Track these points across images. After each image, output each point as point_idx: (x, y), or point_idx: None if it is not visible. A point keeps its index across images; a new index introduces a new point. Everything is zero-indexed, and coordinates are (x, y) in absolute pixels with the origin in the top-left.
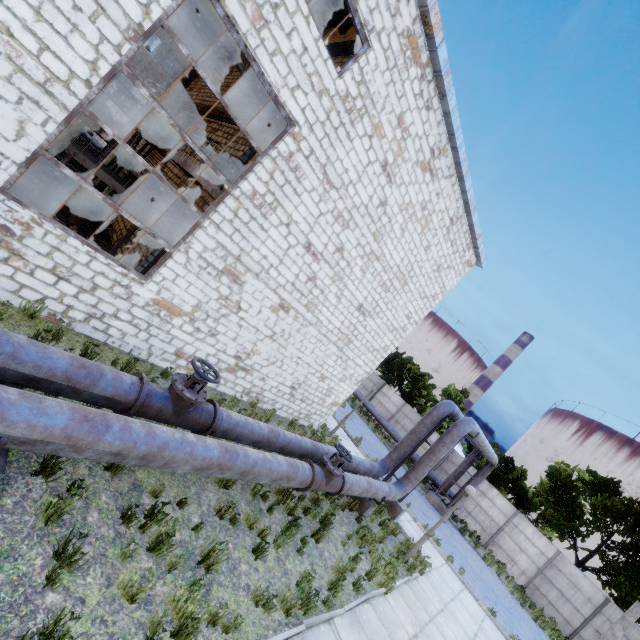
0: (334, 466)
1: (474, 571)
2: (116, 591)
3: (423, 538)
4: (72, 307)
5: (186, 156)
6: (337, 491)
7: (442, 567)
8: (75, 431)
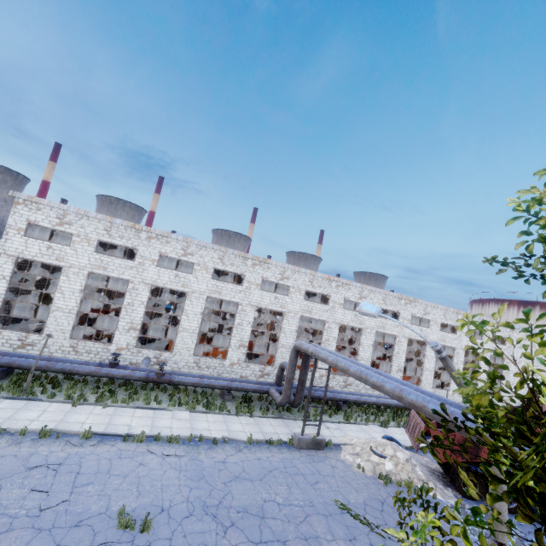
0: None
1: None
2: None
3: None
4: None
5: None
6: None
7: None
8: None
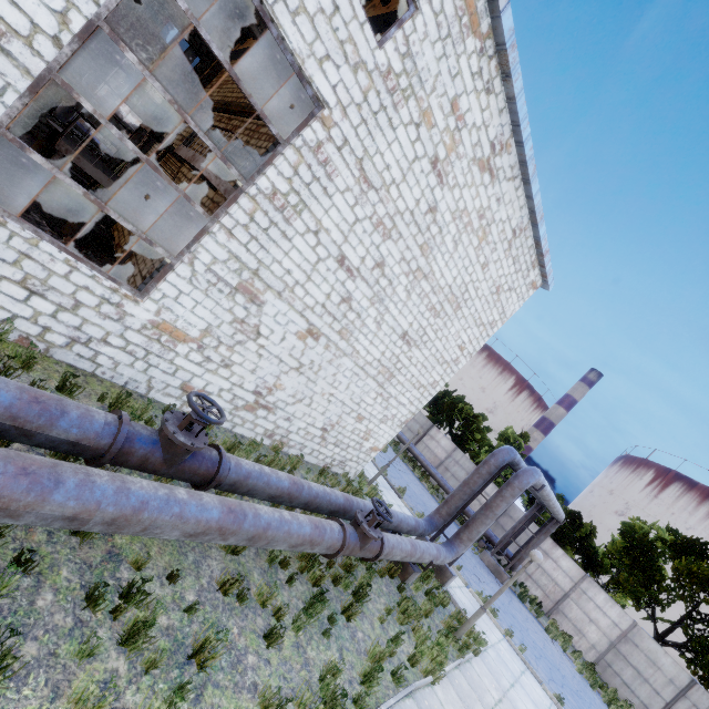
0: (370, 526)
1: (536, 646)
2: (65, 706)
3: (478, 612)
4: (49, 329)
5: (195, 150)
6: (374, 556)
7: (499, 643)
8: (6, 489)
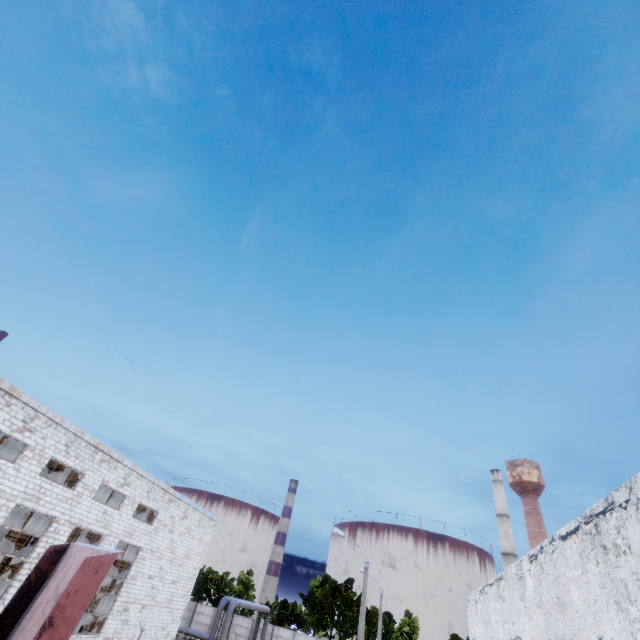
0: None
1: None
2: None
3: None
4: None
5: None
6: None
7: None
8: None
